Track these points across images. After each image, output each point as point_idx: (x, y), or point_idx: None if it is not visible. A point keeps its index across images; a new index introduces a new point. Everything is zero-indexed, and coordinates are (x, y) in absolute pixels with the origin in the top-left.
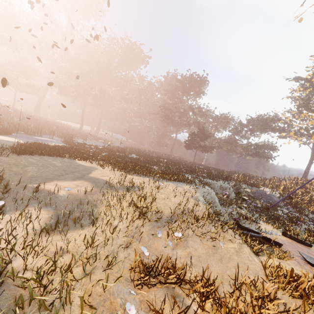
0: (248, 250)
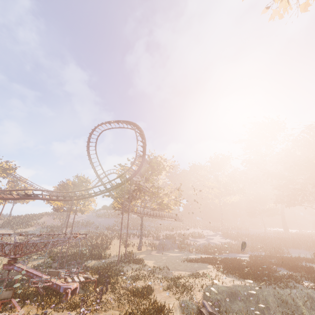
0: (175, 303)
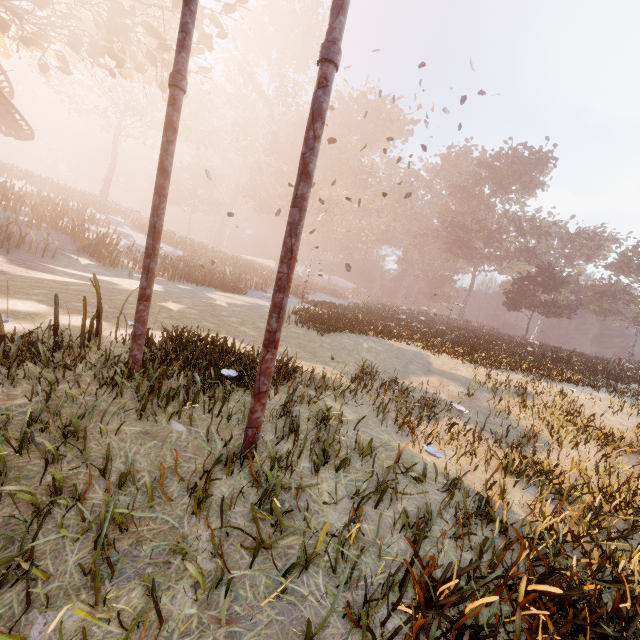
0: None
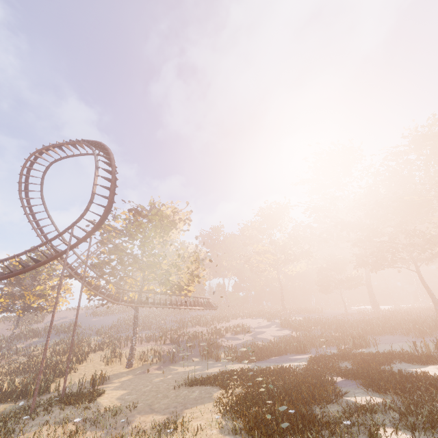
0: None
